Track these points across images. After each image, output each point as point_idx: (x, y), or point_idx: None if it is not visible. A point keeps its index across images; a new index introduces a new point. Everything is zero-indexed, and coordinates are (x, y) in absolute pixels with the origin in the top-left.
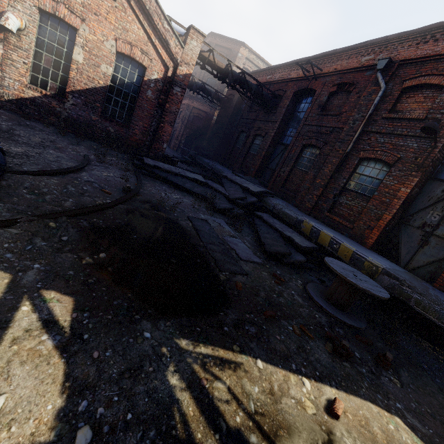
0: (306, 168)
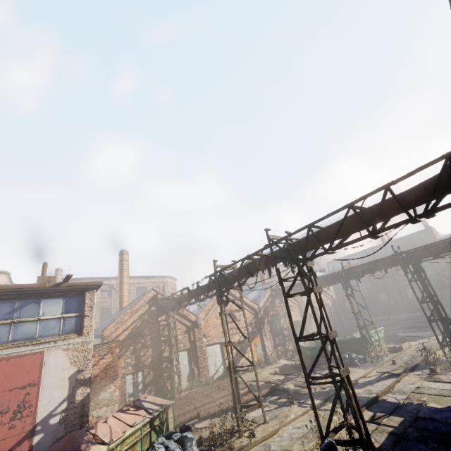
0: (387, 300)
